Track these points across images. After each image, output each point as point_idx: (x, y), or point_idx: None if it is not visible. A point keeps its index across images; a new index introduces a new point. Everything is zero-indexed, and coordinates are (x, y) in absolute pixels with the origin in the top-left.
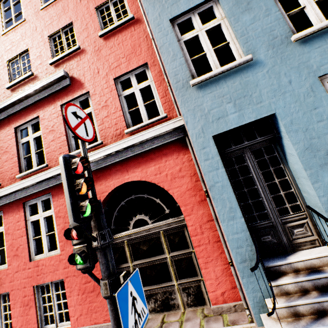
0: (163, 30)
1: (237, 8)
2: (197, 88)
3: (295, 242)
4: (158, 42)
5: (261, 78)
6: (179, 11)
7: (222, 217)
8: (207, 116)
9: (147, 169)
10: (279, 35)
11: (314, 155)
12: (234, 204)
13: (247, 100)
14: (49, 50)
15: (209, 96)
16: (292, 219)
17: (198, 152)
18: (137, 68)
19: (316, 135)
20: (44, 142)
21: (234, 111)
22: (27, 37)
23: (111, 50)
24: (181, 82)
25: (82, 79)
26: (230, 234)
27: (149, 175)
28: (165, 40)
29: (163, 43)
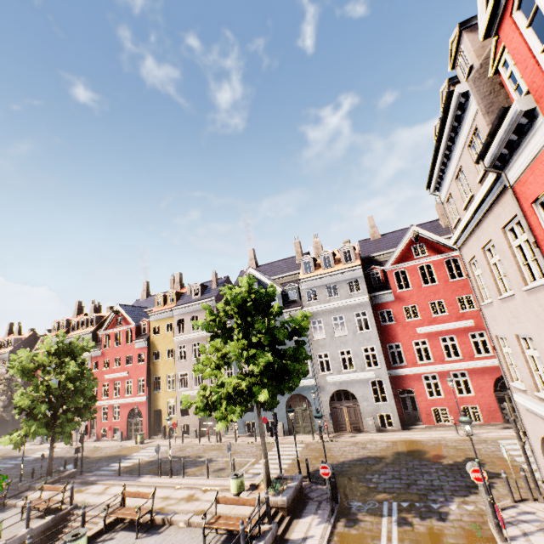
0: None
1: None
2: None
3: None
4: None
5: None
6: None
7: None
8: None
9: None
10: None
11: None
12: None
13: None
14: (457, 304)
15: None
16: None
17: None
18: None
19: None
20: (460, 348)
21: None
22: (441, 293)
23: None
24: None
25: (480, 324)
26: None
27: None
28: None
29: None
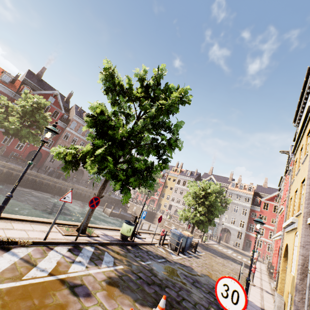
0: None
1: None
2: None
3: None
4: None
5: None
6: None
7: None
8: None
9: None
10: None
11: None
12: None
13: None
14: None
15: None
16: None
17: None
18: None
19: None
20: None
21: None
22: None
23: None
24: None
25: None
26: None
27: None
28: None
29: None
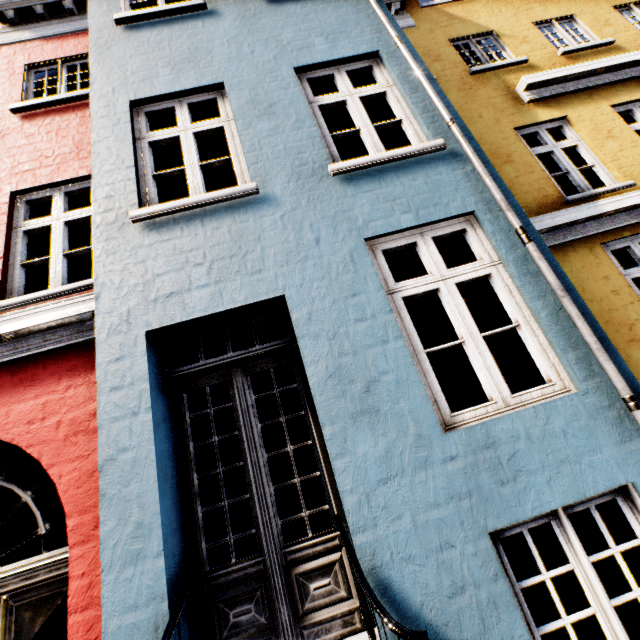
0: (111, 115)
1: (251, 108)
2: (143, 228)
3: (310, 620)
4: (94, 133)
5: (269, 227)
6: (152, 92)
7: (111, 553)
8: (147, 287)
9: (13, 407)
10: (310, 161)
11: (344, 391)
12: (151, 514)
13: (235, 263)
14: None
15: (163, 246)
16: (311, 550)
17: (103, 367)
18: (73, 182)
19: (351, 348)
20: None
21: (206, 283)
22: None
23: (28, 140)
24: (114, 212)
25: None
26: (116, 613)
27: (13, 421)
28: (109, 132)
29: (104, 136)
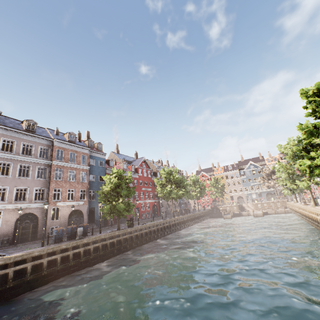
0: None
1: None
2: None
3: None
4: None
5: None
6: None
7: None
8: None
9: None
10: None
11: None
12: None
13: None
14: None
15: None
16: None
17: None
18: None
19: None
20: None
21: None
22: None
23: None
24: None
25: None
26: None
27: None
28: None
29: None
